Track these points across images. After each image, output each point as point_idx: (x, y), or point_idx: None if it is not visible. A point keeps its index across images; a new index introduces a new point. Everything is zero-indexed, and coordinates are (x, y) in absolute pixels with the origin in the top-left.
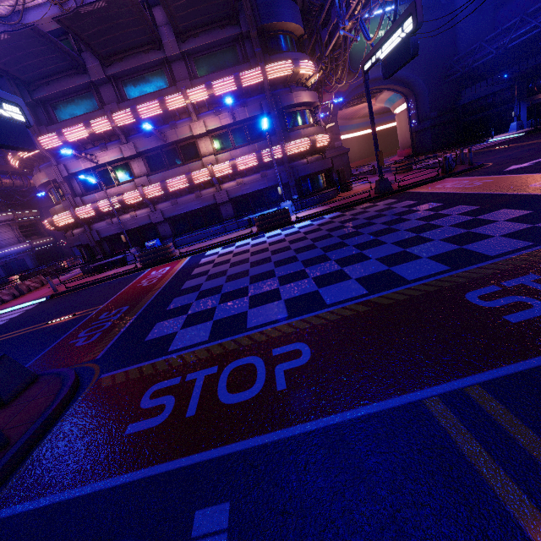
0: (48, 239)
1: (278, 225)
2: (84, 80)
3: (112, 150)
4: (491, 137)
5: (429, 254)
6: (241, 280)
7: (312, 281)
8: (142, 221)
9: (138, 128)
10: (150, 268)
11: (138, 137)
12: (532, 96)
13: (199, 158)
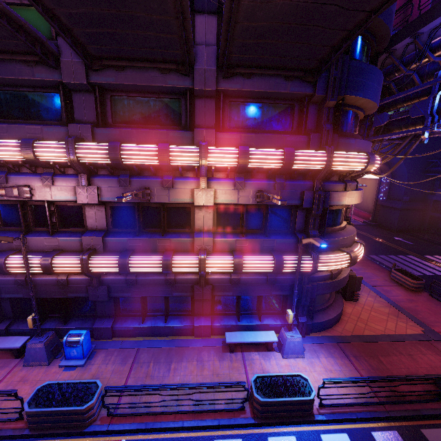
0: None
1: (290, 415)
2: (49, 76)
3: (62, 186)
4: None
5: None
6: None
7: None
8: (74, 292)
9: (113, 168)
10: (41, 439)
11: (108, 181)
12: None
13: (189, 230)
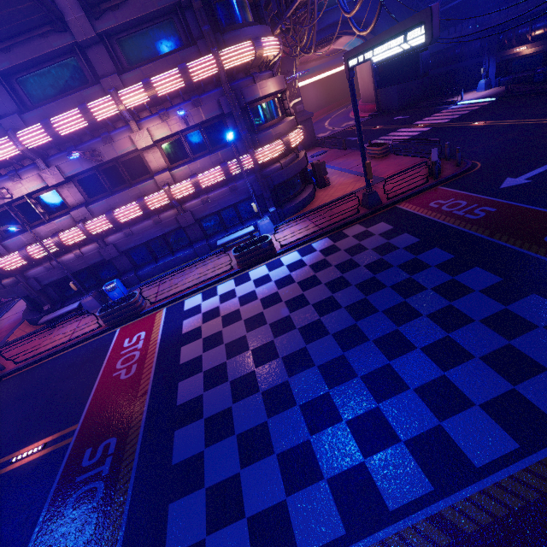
0: None
1: (262, 258)
2: None
3: (29, 178)
4: (460, 98)
5: (481, 398)
6: (252, 401)
7: (350, 434)
8: (92, 260)
9: (58, 145)
10: (118, 327)
11: (61, 158)
12: (502, 51)
13: (150, 174)
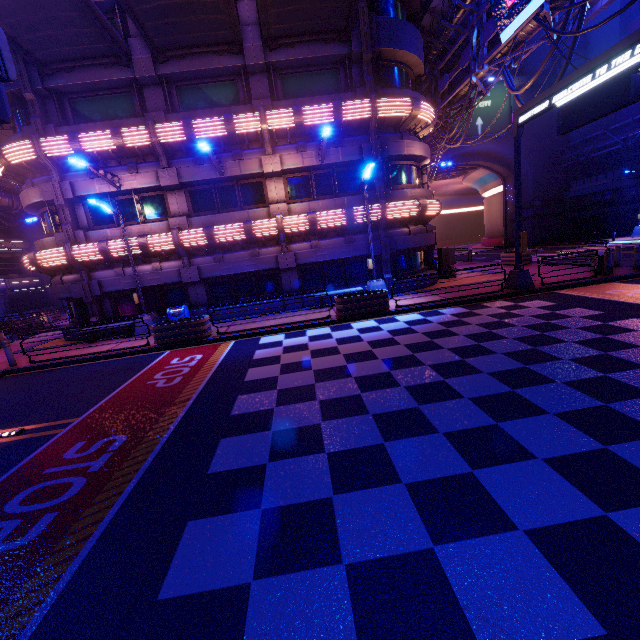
0: (32, 280)
1: (370, 312)
2: (124, 75)
3: (145, 173)
4: (612, 239)
5: None
6: (357, 421)
7: (558, 475)
8: (168, 278)
9: (187, 150)
10: (168, 349)
11: (185, 162)
12: None
13: (265, 204)
